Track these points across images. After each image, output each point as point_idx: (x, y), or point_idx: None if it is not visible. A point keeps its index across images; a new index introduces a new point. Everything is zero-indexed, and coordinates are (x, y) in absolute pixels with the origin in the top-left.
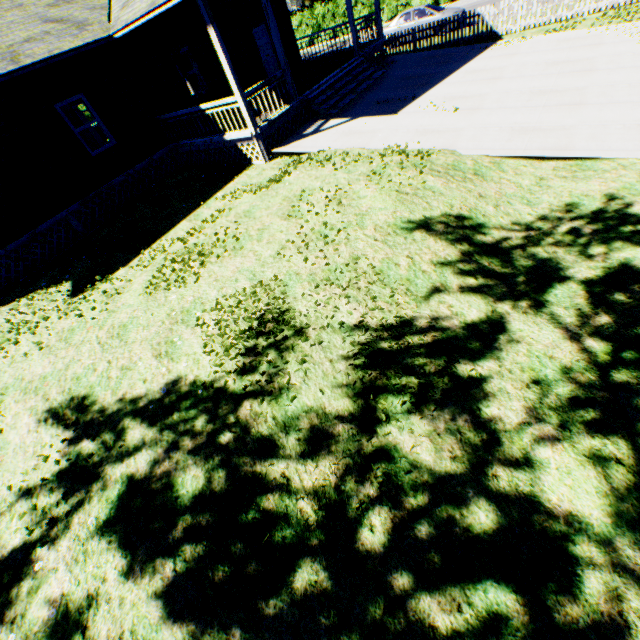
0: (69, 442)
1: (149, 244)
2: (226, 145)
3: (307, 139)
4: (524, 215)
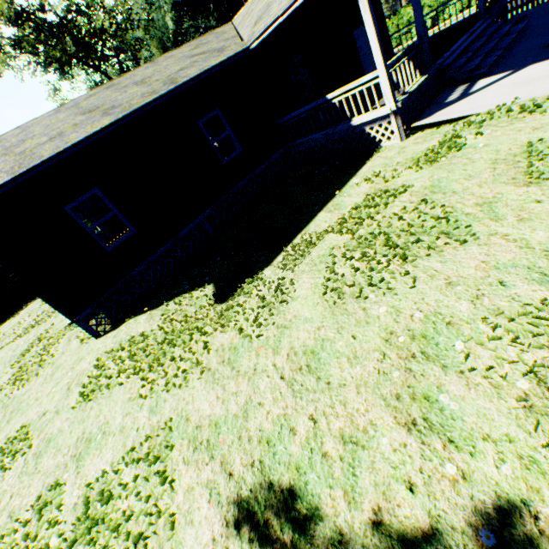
0: None
1: (287, 240)
2: (349, 133)
3: (456, 104)
4: None
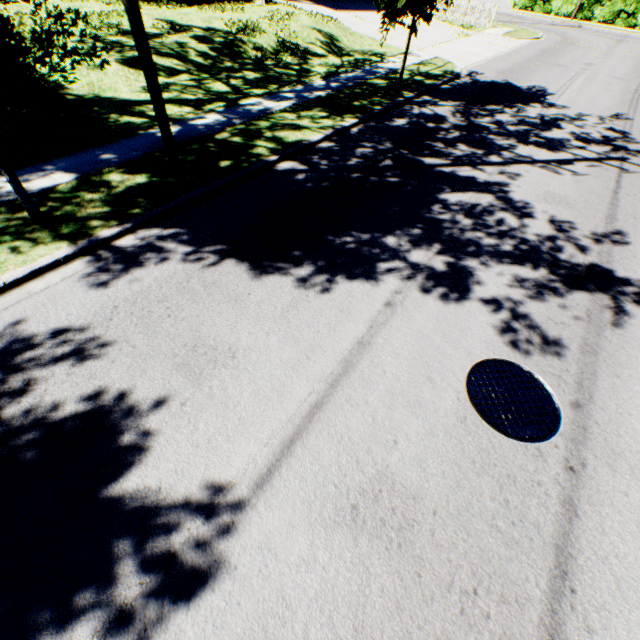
0: (170, 26)
1: (189, 7)
2: None
3: (289, 2)
4: (357, 49)
